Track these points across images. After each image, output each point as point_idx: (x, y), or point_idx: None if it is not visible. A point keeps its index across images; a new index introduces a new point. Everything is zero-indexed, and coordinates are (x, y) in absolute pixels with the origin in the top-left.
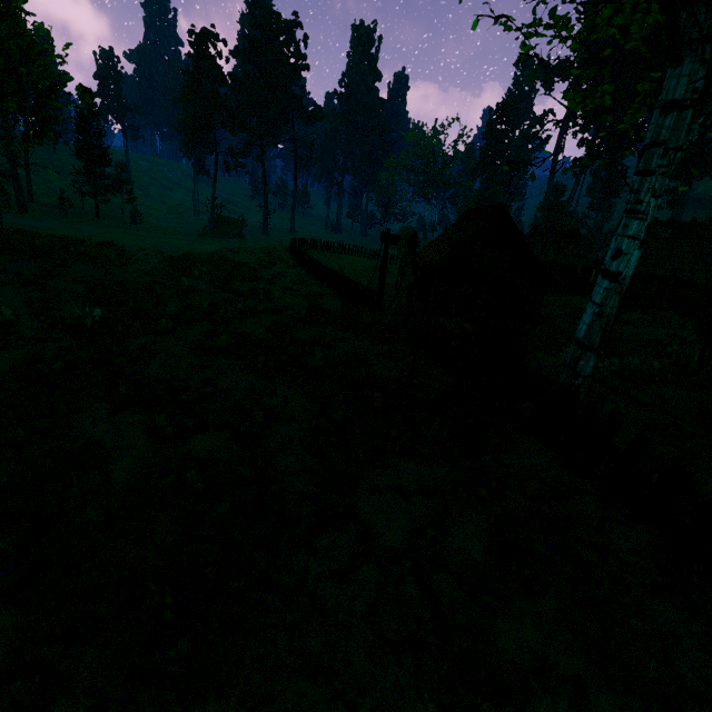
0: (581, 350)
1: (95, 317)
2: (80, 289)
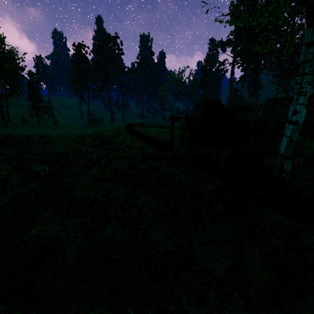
0: (284, 159)
1: (46, 171)
2: (36, 158)
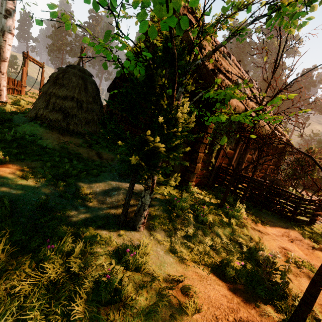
0: None
1: None
2: None
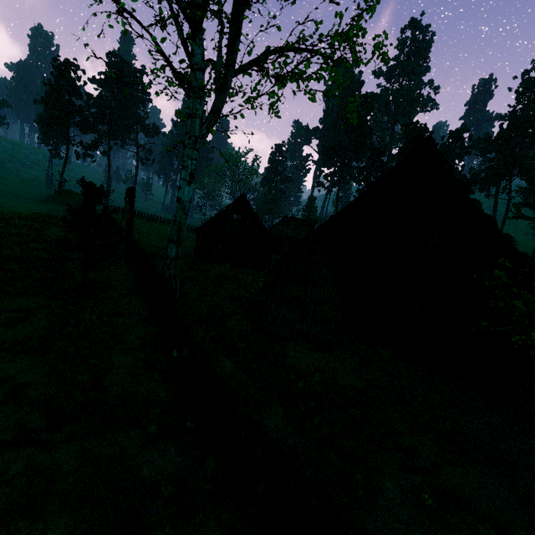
0: (168, 243)
1: None
2: None
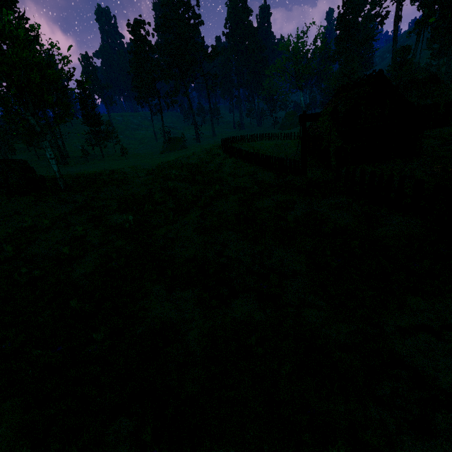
0: None
1: (130, 222)
2: (113, 204)
